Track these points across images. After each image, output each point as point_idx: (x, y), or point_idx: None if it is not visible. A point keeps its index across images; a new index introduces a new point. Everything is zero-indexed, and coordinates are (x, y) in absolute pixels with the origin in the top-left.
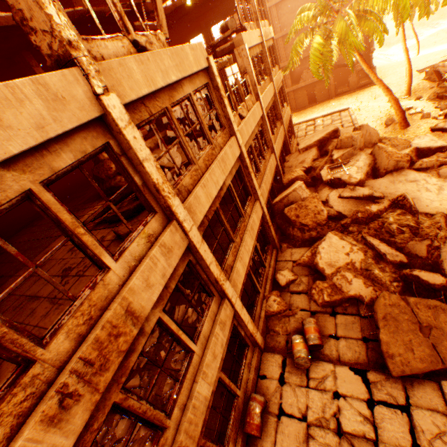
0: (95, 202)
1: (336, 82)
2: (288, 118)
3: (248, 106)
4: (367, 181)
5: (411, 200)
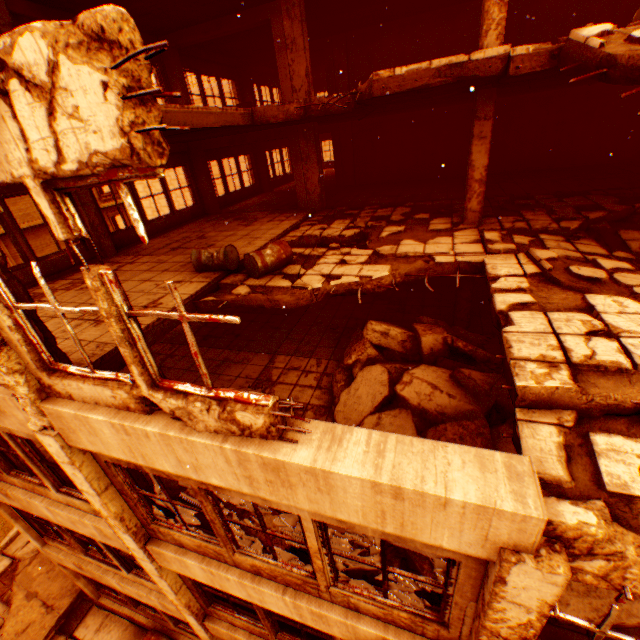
0: None
1: None
2: None
3: None
4: None
5: None
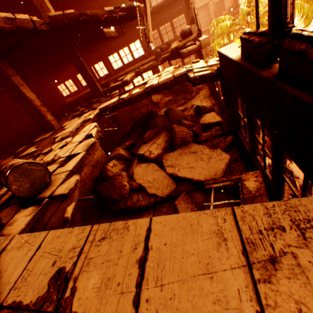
0: (99, 220)
1: None
2: None
3: None
4: None
5: None
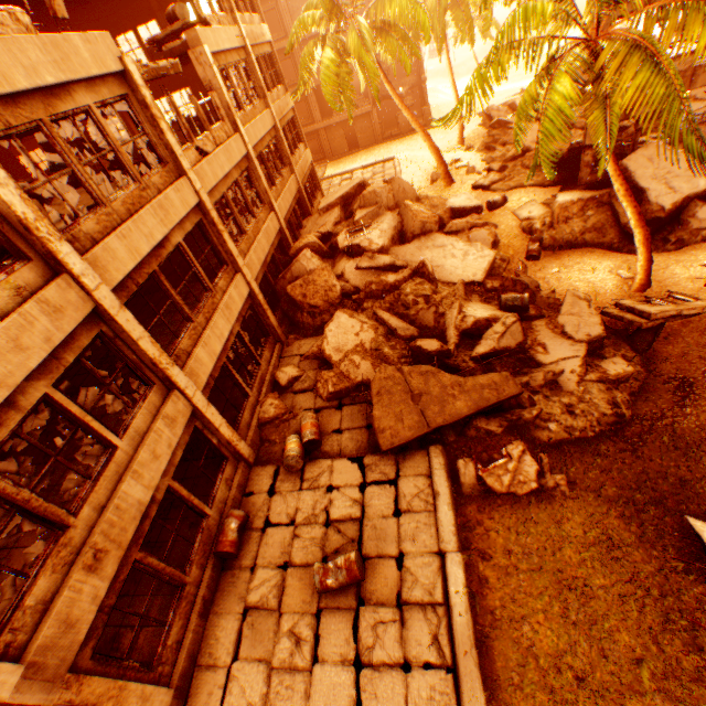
0: None
1: (387, 120)
2: (308, 166)
3: (217, 138)
4: (393, 248)
5: (430, 266)
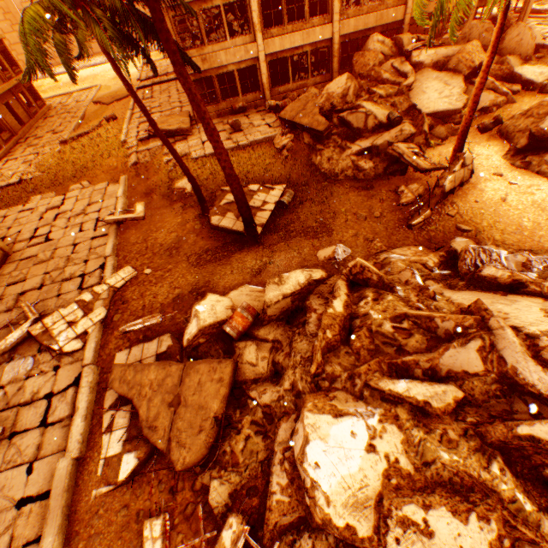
0: None
1: None
2: None
3: None
4: (427, 69)
5: (408, 83)
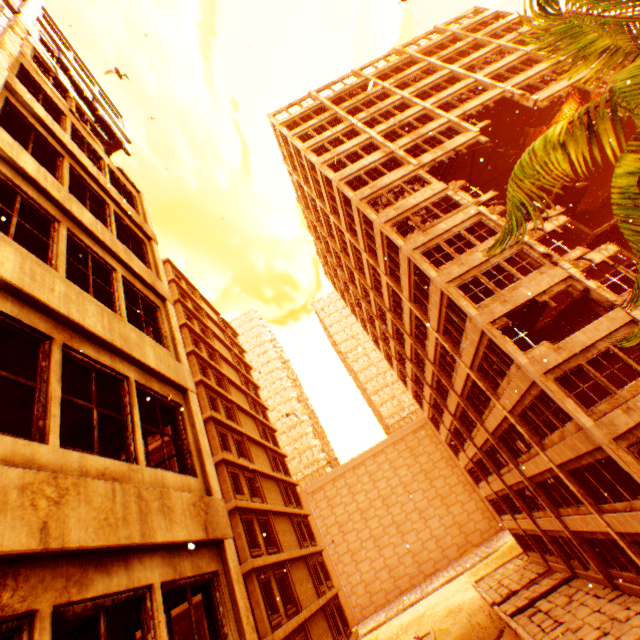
0: None
1: None
2: None
3: None
4: None
5: None
